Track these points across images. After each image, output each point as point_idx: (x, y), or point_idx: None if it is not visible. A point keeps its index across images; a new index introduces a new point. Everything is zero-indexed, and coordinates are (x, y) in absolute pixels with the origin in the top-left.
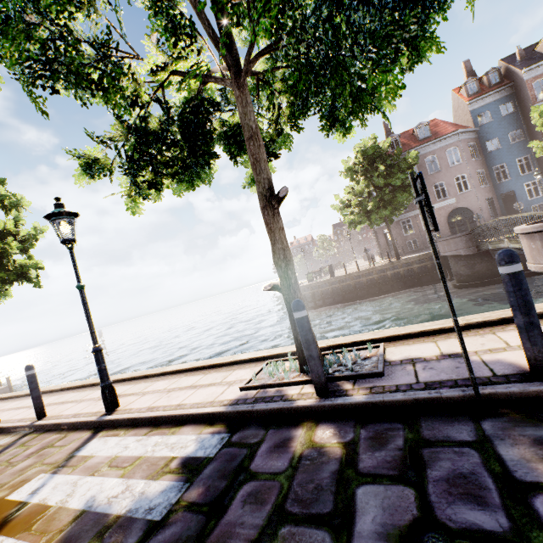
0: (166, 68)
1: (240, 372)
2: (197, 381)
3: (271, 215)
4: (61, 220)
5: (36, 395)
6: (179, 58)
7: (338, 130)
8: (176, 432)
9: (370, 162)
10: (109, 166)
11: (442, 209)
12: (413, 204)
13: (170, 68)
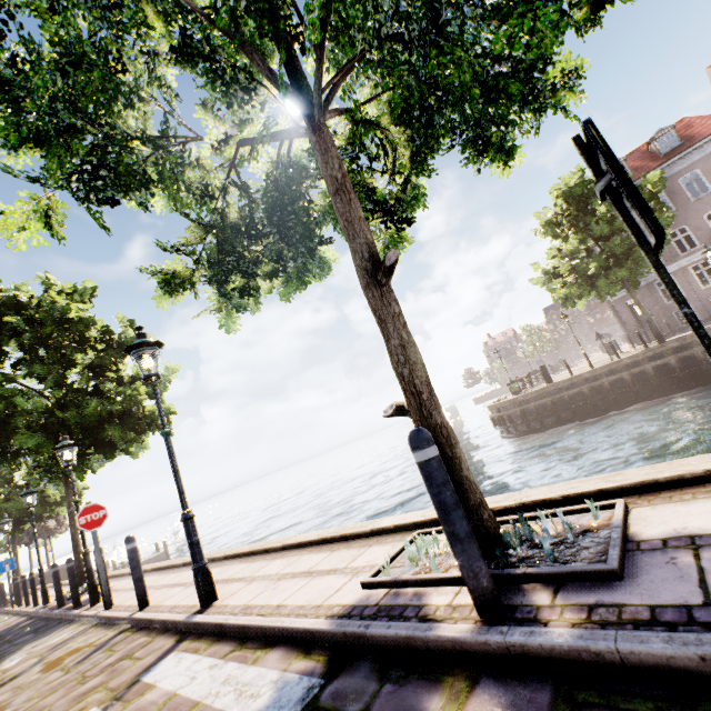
0: (230, 140)
1: (376, 549)
2: (317, 563)
3: (378, 297)
4: (142, 352)
5: (137, 576)
6: (244, 124)
7: (494, 159)
8: (258, 659)
9: (579, 206)
10: (190, 278)
11: None
12: (672, 253)
13: (236, 138)
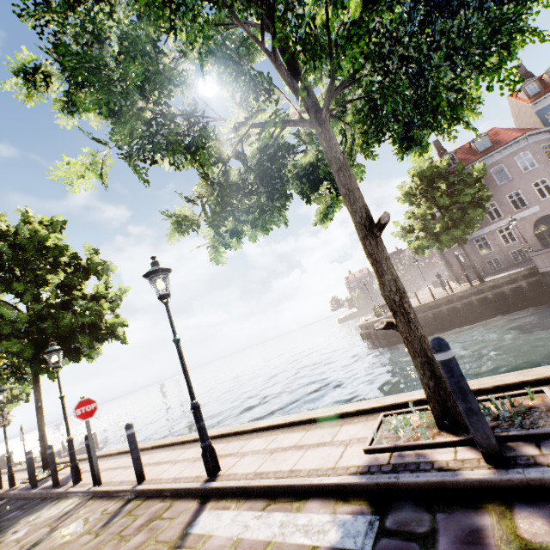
0: (246, 123)
1: (350, 427)
2: (300, 439)
3: (374, 245)
4: (157, 277)
5: (136, 456)
6: (257, 112)
7: (412, 151)
8: (300, 508)
9: (429, 183)
10: (196, 221)
11: (524, 220)
12: (486, 220)
13: (250, 122)
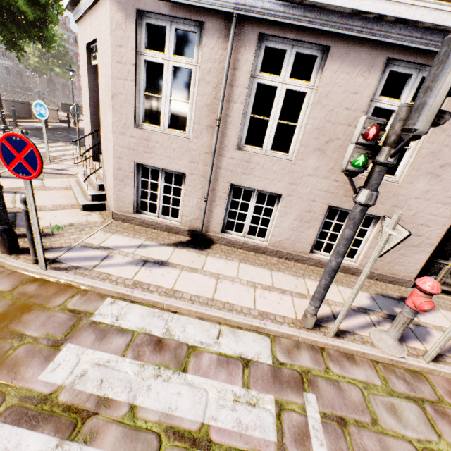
0: None
1: None
2: None
3: None
4: None
5: None
6: None
7: None
8: None
9: None
10: None
11: None
12: None
13: None
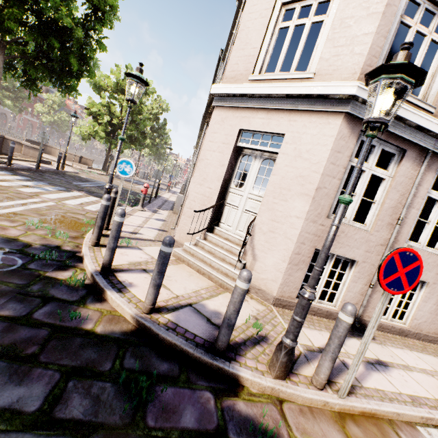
0: None
1: None
2: None
3: None
4: None
5: None
6: None
7: None
8: None
9: None
10: None
11: None
12: None
13: None
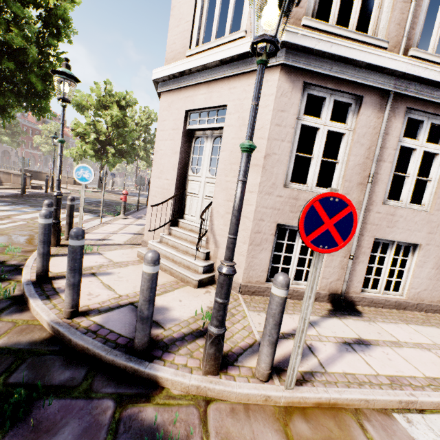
0: None
1: None
2: None
3: None
4: None
5: None
6: None
7: None
8: None
9: None
10: None
11: None
12: None
13: None
